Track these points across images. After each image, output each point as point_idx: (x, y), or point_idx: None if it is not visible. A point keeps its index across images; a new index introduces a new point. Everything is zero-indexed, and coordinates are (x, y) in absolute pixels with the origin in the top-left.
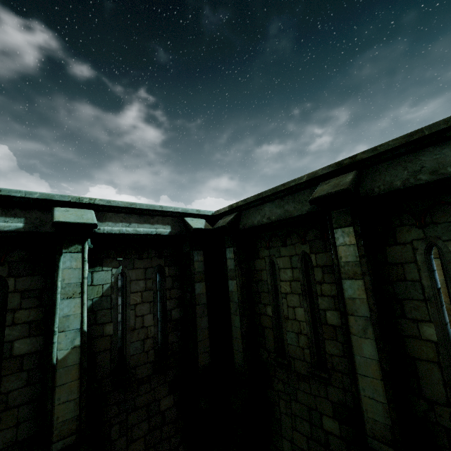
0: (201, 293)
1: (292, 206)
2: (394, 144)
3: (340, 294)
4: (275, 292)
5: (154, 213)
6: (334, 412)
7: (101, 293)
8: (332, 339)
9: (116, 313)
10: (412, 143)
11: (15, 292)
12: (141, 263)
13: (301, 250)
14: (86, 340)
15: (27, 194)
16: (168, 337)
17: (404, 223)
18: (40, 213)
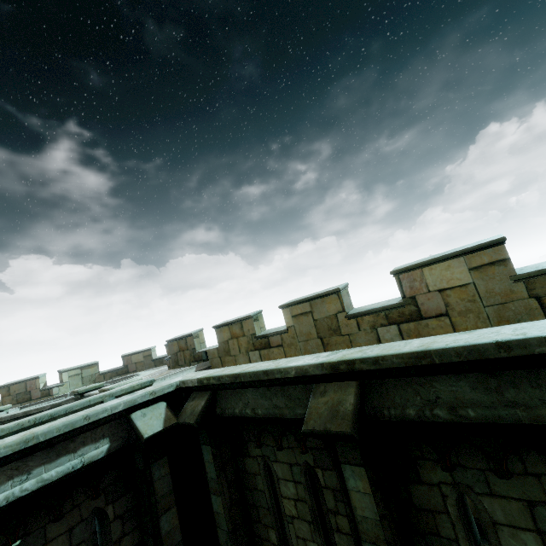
0: (171, 528)
1: (283, 402)
2: (400, 363)
3: None
4: (278, 508)
5: (75, 432)
6: None
7: None
8: None
9: None
10: (421, 366)
11: None
12: (61, 525)
13: (303, 459)
14: None
15: None
16: None
17: (426, 457)
18: None
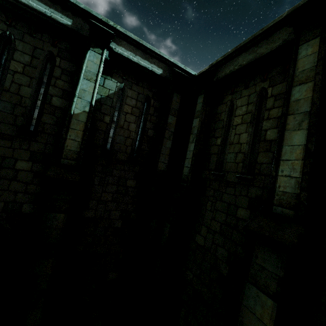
0: (171, 123)
1: (264, 48)
2: None
3: (287, 99)
4: (228, 128)
5: (154, 54)
6: (249, 204)
7: (107, 94)
8: (266, 151)
9: (113, 112)
10: None
11: (59, 67)
12: (137, 88)
13: (260, 87)
14: (92, 111)
15: (77, 3)
16: (142, 145)
17: None
18: (82, 21)
